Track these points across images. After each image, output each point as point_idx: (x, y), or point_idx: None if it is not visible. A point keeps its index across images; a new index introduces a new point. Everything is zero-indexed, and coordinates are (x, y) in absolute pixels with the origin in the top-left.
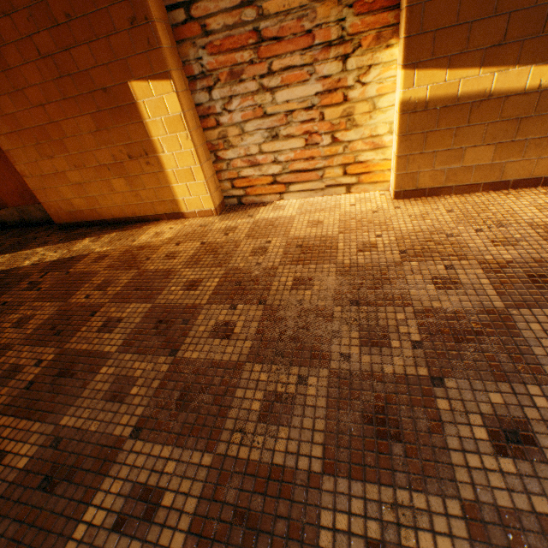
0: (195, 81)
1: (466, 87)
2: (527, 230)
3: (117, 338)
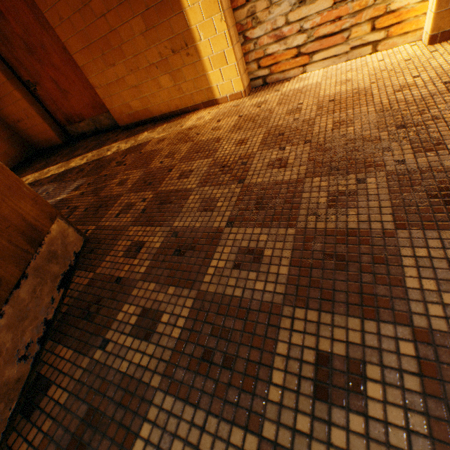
0: None
1: None
2: None
3: (194, 180)
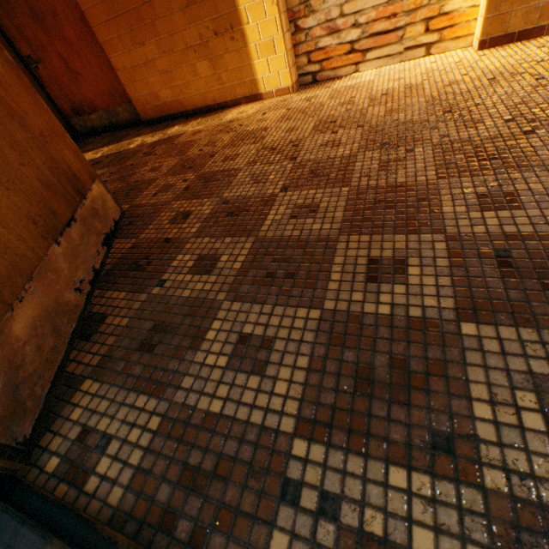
0: None
1: None
2: None
3: (241, 162)
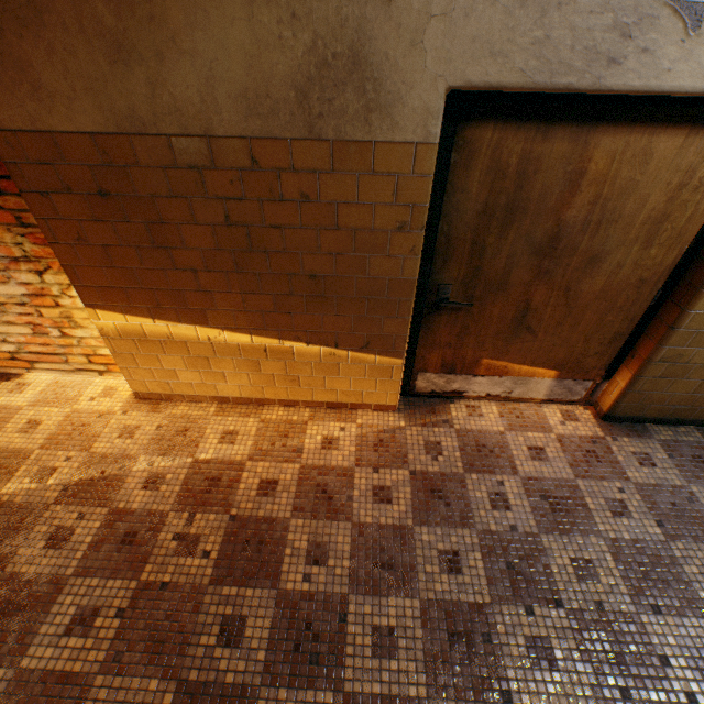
0: None
1: (150, 329)
2: (185, 469)
3: None
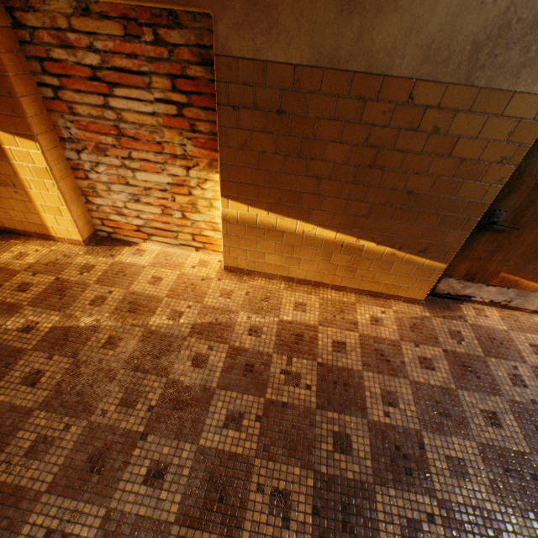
0: (66, 140)
1: (261, 219)
2: (274, 325)
3: None
